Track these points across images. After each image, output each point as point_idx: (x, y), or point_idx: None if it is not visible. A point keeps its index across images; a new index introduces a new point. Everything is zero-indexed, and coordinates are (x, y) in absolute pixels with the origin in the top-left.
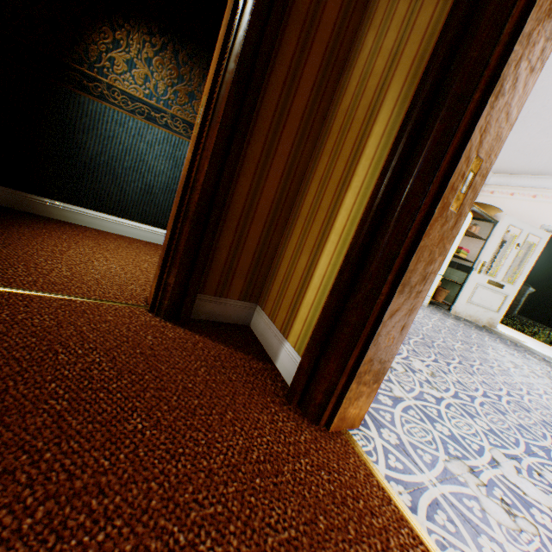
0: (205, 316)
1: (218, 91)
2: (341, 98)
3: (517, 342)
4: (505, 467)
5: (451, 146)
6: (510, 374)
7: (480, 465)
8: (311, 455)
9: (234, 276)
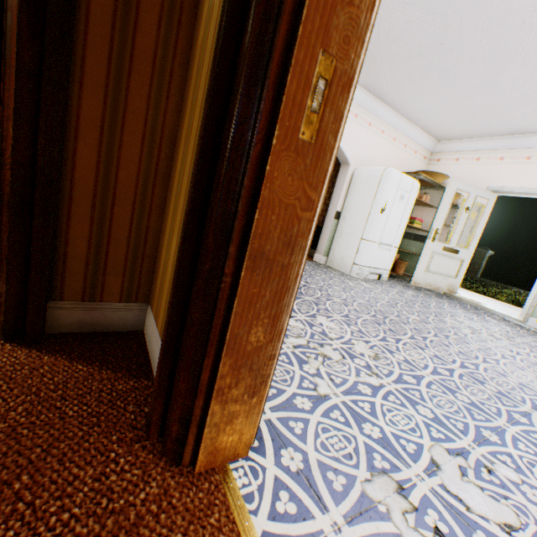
0: (76, 328)
1: (5, 23)
2: (198, 32)
3: (478, 305)
4: (447, 470)
5: (279, 35)
6: (466, 342)
7: (414, 476)
8: (142, 528)
9: (105, 273)
